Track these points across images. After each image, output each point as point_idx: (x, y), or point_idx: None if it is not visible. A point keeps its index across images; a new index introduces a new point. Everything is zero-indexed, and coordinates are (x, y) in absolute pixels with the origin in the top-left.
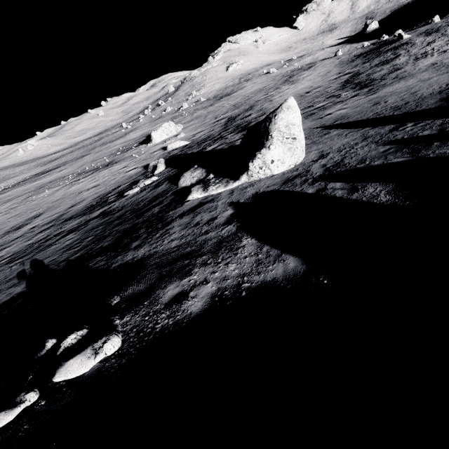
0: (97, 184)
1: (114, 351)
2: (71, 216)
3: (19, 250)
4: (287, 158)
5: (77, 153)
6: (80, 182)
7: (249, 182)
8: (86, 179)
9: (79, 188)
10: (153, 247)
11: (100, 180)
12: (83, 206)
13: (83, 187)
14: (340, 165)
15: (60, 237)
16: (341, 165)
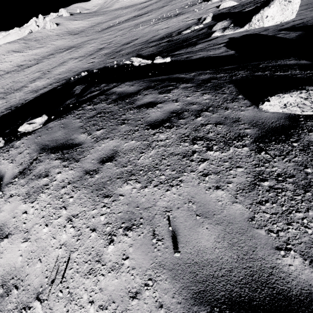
0: (168, 27)
1: (168, 61)
2: (152, 41)
3: (130, 51)
4: (277, 16)
5: (159, 4)
6: (159, 24)
7: (247, 30)
8: (162, 23)
9: (158, 28)
10: (186, 50)
11: (170, 24)
12: (158, 37)
13: (160, 27)
14: (302, 24)
15: (147, 48)
16: (302, 24)
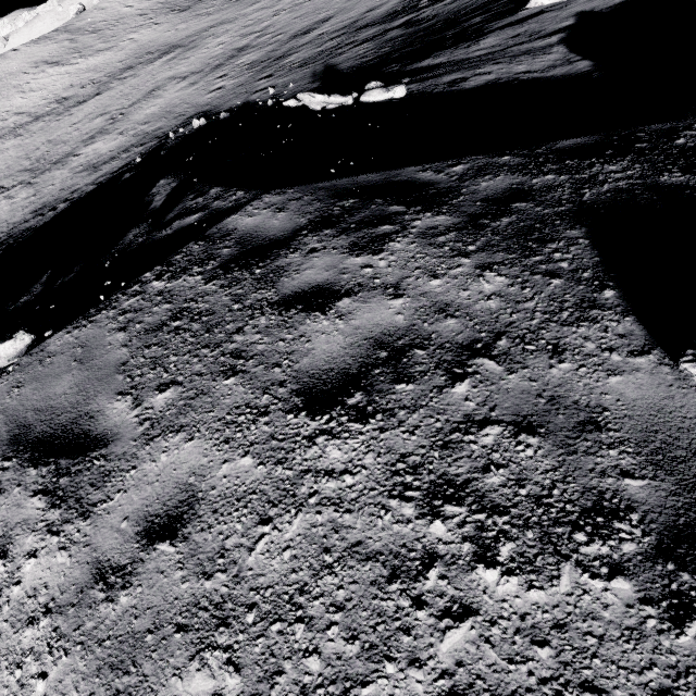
0: None
1: (399, 96)
2: (367, 24)
3: (309, 57)
4: None
5: None
6: None
7: None
8: None
9: None
10: (453, 56)
11: None
12: (383, 12)
13: None
14: None
15: (353, 46)
16: None
